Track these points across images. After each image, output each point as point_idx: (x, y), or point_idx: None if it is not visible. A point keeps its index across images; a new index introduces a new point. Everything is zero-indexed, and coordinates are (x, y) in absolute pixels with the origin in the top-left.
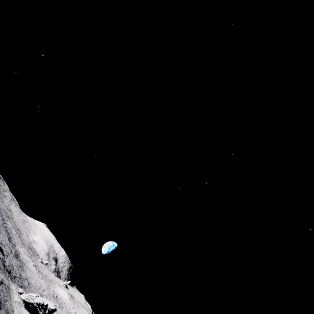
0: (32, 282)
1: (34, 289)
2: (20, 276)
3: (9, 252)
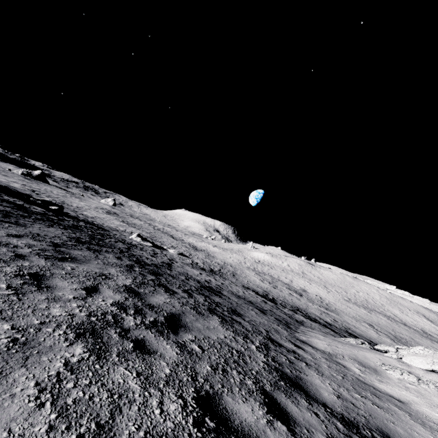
0: (230, 262)
1: (239, 267)
2: (220, 265)
3: (187, 250)
